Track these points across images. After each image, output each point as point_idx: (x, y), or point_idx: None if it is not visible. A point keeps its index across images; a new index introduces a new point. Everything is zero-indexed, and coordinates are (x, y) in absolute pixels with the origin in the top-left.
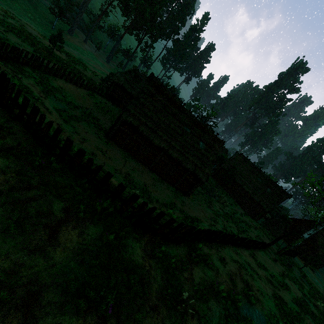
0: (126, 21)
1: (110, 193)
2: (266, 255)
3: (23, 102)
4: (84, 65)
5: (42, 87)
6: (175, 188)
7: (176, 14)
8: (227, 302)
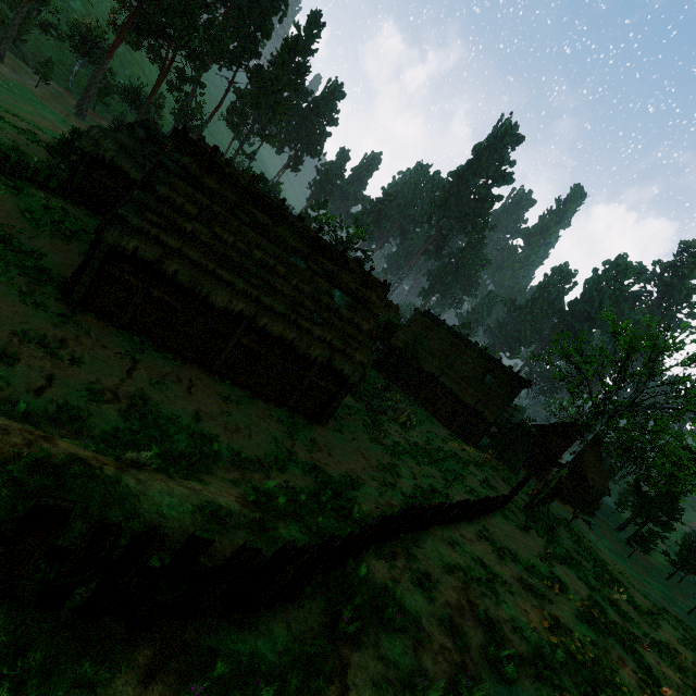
0: (116, 11)
1: None
2: (509, 523)
3: None
4: None
5: None
6: (291, 411)
7: (246, 8)
8: None
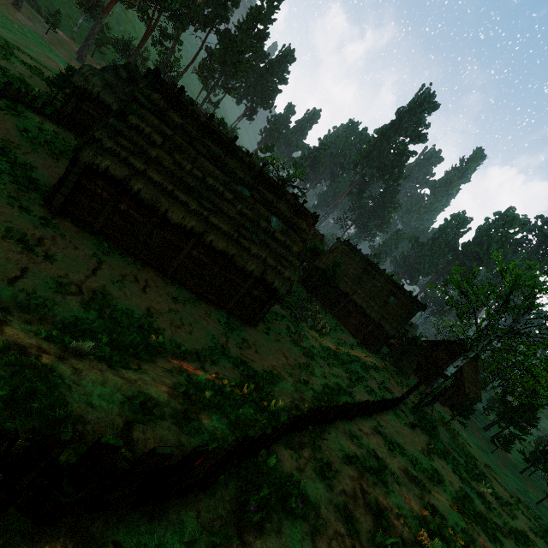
0: None
1: None
2: (399, 420)
3: None
4: (4, 47)
5: None
6: (228, 313)
7: None
8: None
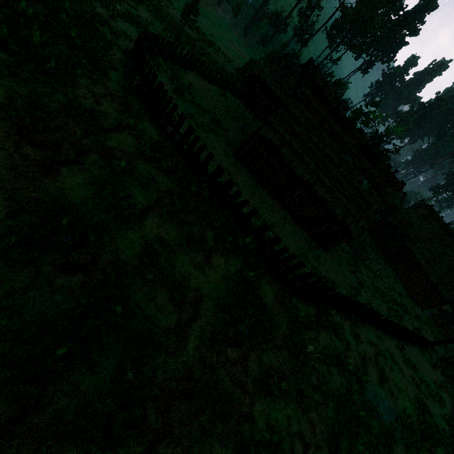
0: None
1: (250, 230)
2: (422, 355)
3: (179, 120)
4: (216, 44)
5: (173, 84)
6: (311, 237)
7: None
8: (351, 378)
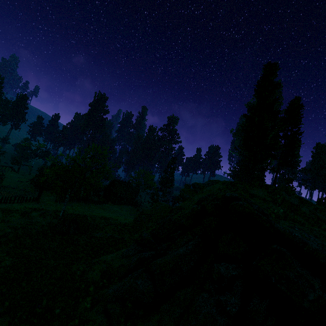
0: None
1: None
2: (31, 203)
3: None
4: None
5: None
6: None
7: None
8: None
